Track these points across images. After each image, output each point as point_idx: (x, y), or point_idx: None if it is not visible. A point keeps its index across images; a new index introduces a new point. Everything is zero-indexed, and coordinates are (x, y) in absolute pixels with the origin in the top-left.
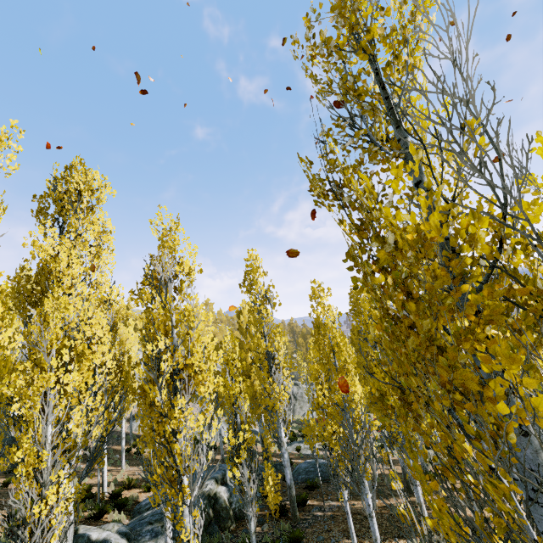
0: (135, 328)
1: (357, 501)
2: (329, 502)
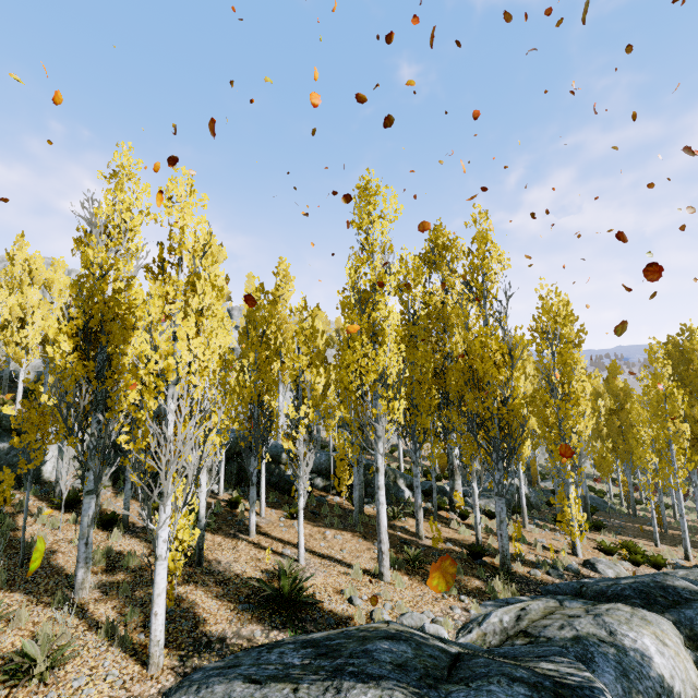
0: None
1: (644, 526)
2: (614, 521)
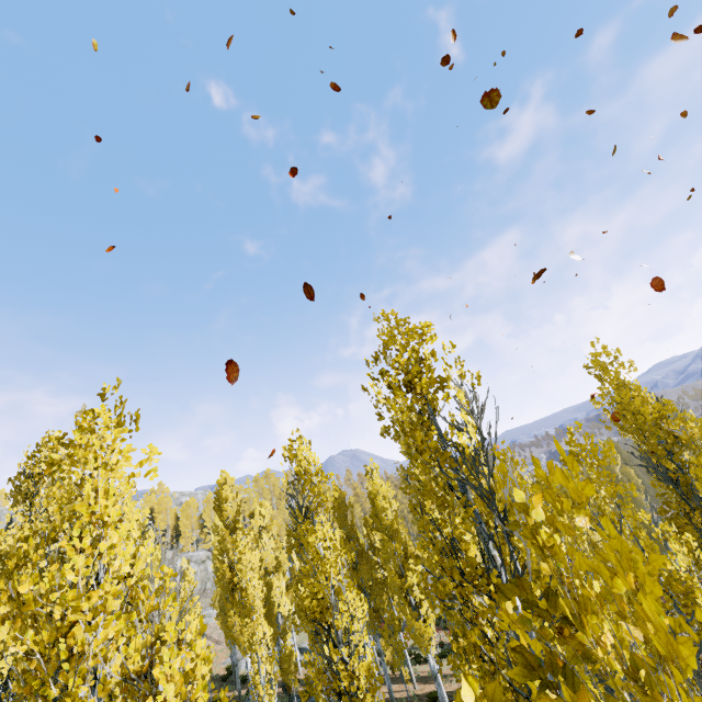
0: (175, 526)
1: None
2: None
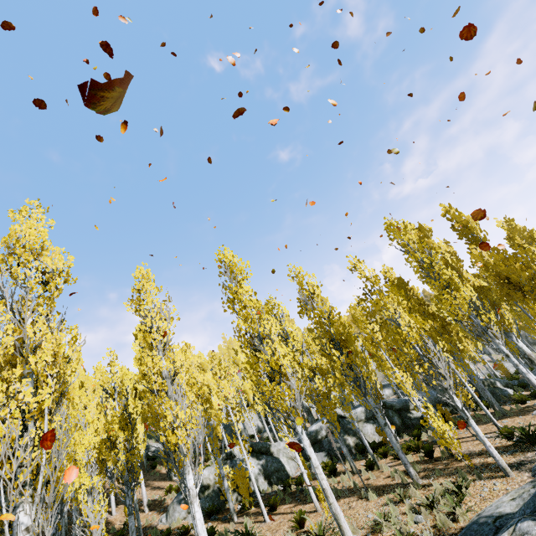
0: None
1: None
2: None
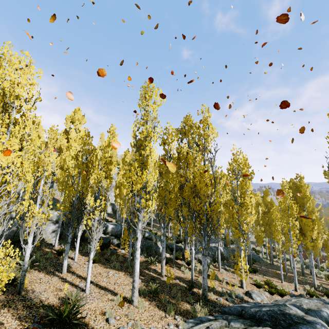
0: None
1: (277, 271)
2: (263, 267)
